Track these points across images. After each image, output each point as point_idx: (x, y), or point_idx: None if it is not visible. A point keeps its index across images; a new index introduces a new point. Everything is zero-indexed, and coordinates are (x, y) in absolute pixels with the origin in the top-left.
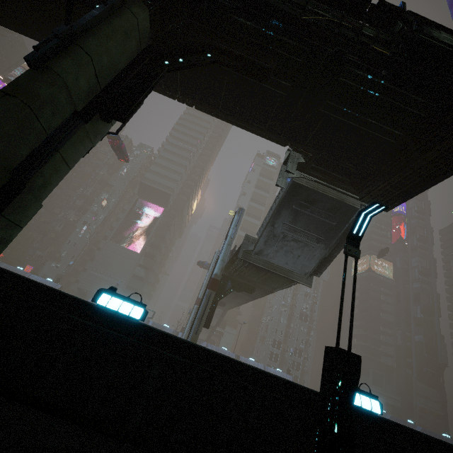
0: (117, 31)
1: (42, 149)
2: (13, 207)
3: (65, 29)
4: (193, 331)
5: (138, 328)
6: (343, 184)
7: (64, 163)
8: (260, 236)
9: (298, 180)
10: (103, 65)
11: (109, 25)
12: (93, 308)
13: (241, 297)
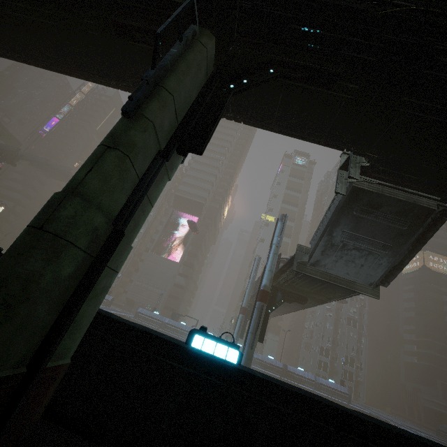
0: (191, 65)
1: (134, 194)
2: (113, 255)
3: (152, 73)
4: (248, 346)
5: (236, 373)
6: (414, 184)
7: (148, 203)
8: (315, 245)
9: (358, 185)
10: (181, 101)
11: (184, 60)
12: (188, 351)
13: (289, 306)
